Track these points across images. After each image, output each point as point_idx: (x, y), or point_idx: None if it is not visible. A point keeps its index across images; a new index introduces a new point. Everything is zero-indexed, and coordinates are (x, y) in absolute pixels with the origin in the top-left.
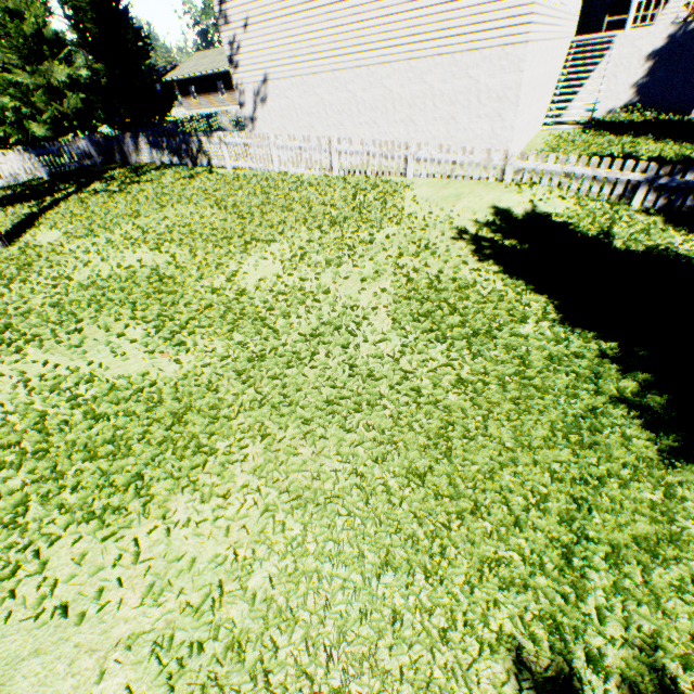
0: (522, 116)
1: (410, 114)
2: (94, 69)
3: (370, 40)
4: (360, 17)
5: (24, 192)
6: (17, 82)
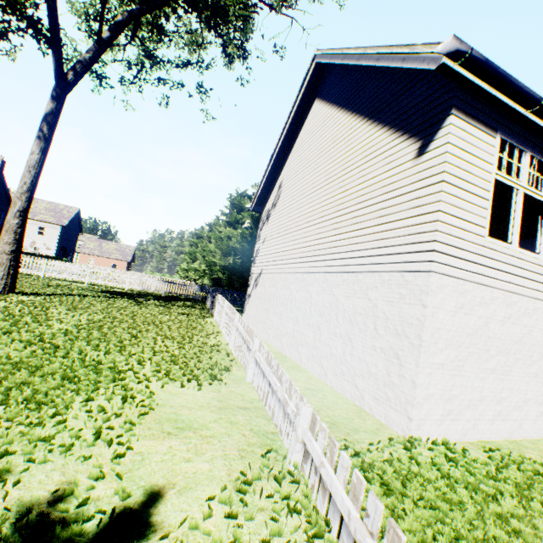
0: (458, 376)
1: (319, 320)
2: (235, 261)
3: (308, 254)
4: (306, 239)
5: (133, 293)
6: (216, 261)
